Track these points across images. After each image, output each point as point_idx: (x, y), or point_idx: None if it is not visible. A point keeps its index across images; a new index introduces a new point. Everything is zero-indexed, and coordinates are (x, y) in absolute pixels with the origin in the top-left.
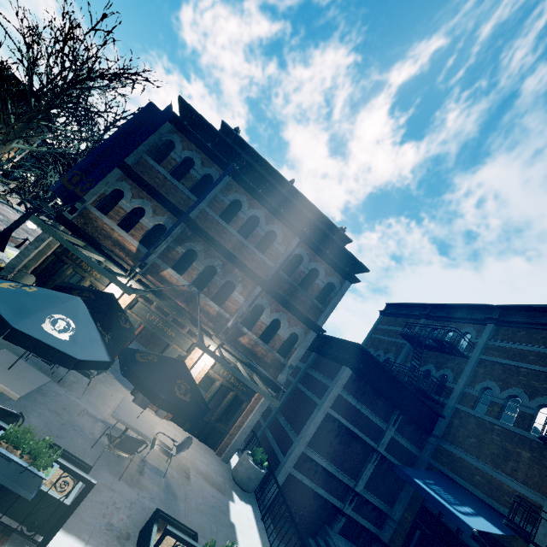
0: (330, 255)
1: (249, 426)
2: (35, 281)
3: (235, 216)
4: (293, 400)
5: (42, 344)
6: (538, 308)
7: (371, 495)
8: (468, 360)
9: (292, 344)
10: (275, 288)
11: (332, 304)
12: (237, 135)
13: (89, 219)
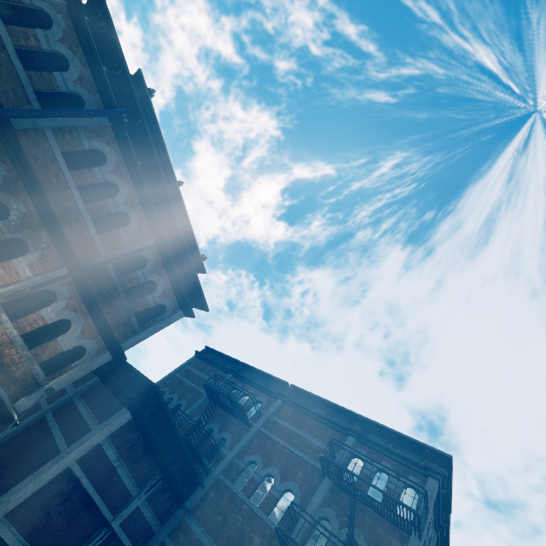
0: (178, 276)
1: None
2: None
3: (87, 168)
4: (27, 436)
5: None
6: (317, 398)
7: None
8: (250, 429)
9: (72, 359)
10: (90, 281)
11: (151, 329)
12: (148, 96)
13: None
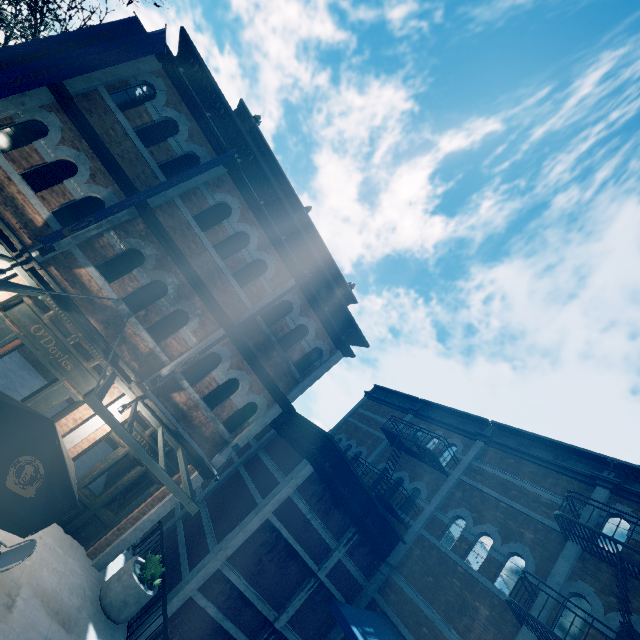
0: (328, 314)
1: (150, 521)
2: None
3: (217, 224)
4: (228, 488)
5: None
6: (534, 436)
7: (293, 632)
8: (448, 477)
9: (247, 416)
10: (245, 337)
11: (312, 376)
12: (255, 125)
13: None
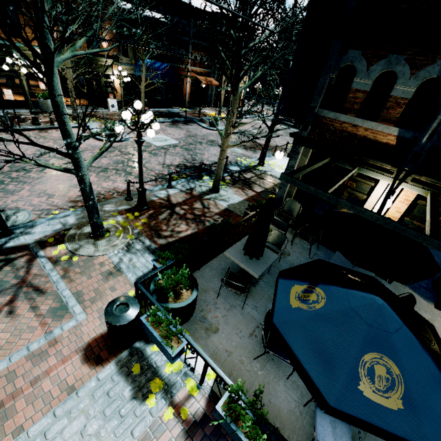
0: None
1: None
2: (298, 198)
3: None
4: None
5: (371, 425)
6: None
7: None
8: None
9: None
10: None
11: None
12: None
13: (323, 126)
